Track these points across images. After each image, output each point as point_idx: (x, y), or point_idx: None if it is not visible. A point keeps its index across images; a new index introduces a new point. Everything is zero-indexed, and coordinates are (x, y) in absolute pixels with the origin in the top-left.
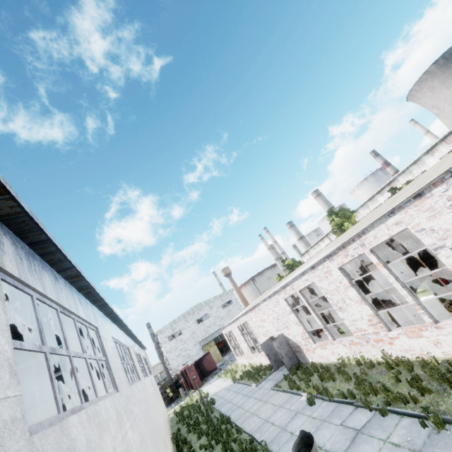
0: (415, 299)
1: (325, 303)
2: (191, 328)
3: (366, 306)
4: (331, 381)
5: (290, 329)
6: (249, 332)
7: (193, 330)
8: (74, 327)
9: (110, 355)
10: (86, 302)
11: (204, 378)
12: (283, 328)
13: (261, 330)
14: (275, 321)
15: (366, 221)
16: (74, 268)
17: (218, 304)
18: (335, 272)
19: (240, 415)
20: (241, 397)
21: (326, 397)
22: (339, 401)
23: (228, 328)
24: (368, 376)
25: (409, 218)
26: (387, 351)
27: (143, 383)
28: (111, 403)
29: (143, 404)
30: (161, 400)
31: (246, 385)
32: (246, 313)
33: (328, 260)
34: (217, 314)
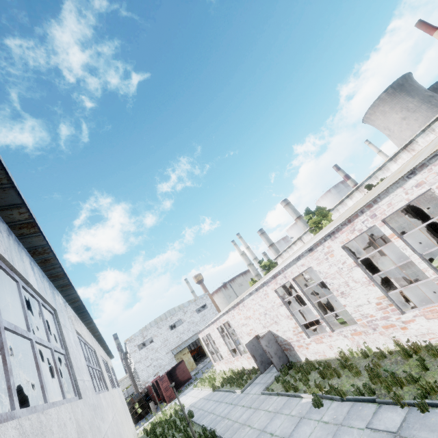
0: (437, 272)
1: (313, 296)
2: (163, 334)
3: (374, 288)
4: (335, 378)
5: (280, 324)
6: (230, 334)
7: (166, 337)
8: (17, 294)
9: (72, 349)
10: (42, 274)
11: (177, 389)
12: (271, 324)
13: (245, 329)
14: (262, 317)
15: (369, 196)
16: (24, 208)
17: (192, 309)
18: (338, 252)
19: (227, 427)
20: (225, 406)
21: (335, 396)
22: (354, 399)
23: (206, 331)
24: (381, 368)
25: (433, 177)
26: (399, 338)
27: (111, 395)
28: (70, 414)
29: (111, 419)
30: (129, 417)
31: (228, 393)
32: (227, 312)
33: (330, 239)
34: (192, 319)
